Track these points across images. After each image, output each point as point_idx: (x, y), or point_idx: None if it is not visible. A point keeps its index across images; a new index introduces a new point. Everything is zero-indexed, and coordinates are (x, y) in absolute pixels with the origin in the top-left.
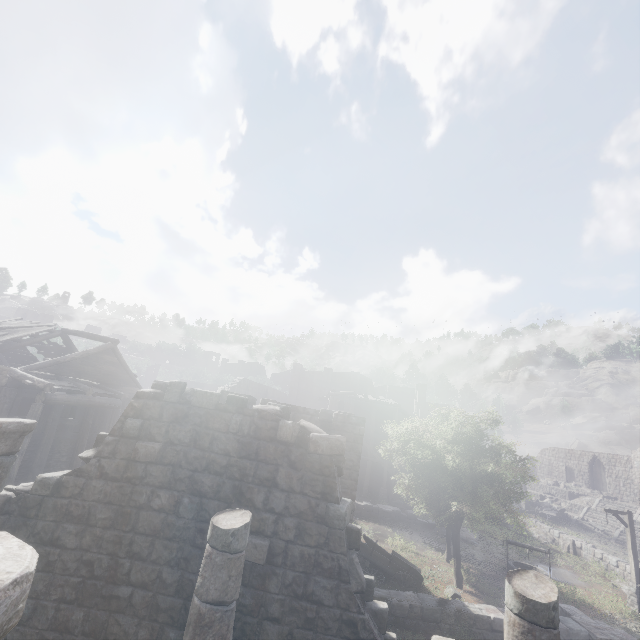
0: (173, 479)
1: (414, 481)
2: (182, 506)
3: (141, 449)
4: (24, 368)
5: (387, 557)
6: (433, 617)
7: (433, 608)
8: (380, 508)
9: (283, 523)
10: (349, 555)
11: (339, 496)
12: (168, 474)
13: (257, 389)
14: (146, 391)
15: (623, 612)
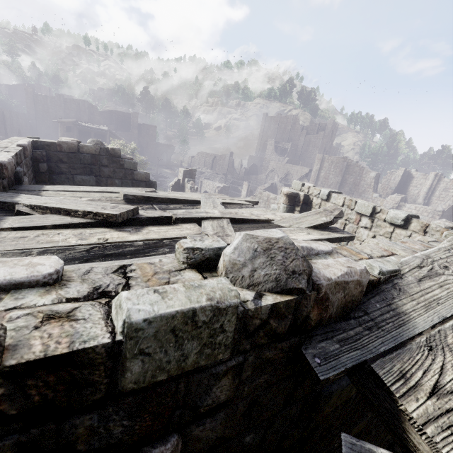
0: None
1: None
2: None
3: None
4: None
5: None
6: None
7: None
8: None
9: None
10: None
11: None
12: None
13: None
14: None
15: None
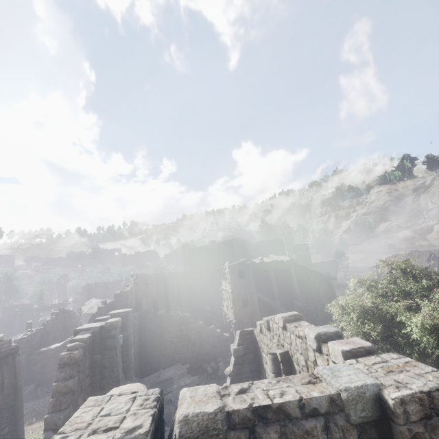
0: None
1: None
2: None
3: None
4: None
5: None
6: None
7: None
8: None
9: None
10: None
11: None
12: None
13: (156, 279)
14: None
15: None
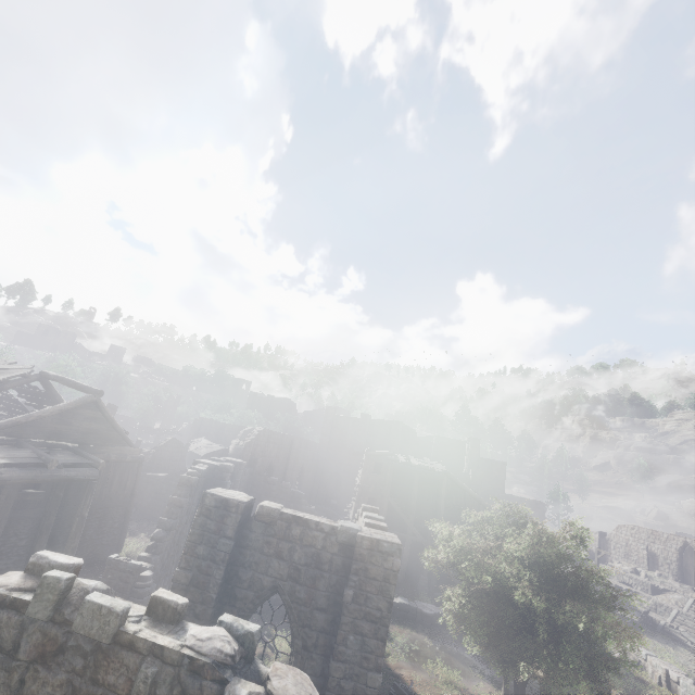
0: None
1: (465, 607)
2: None
3: None
4: None
5: None
6: None
7: None
8: (419, 609)
9: None
10: None
11: None
12: None
13: (280, 440)
14: (5, 586)
15: None
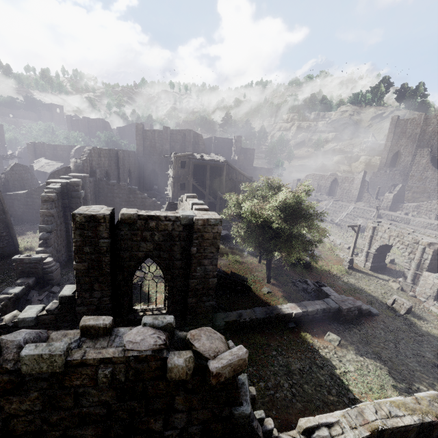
0: None
1: (247, 234)
2: None
3: None
4: None
5: (229, 280)
6: (263, 321)
7: (263, 317)
8: None
9: (188, 432)
10: (249, 423)
11: (240, 392)
12: None
13: (108, 154)
14: None
15: (342, 271)
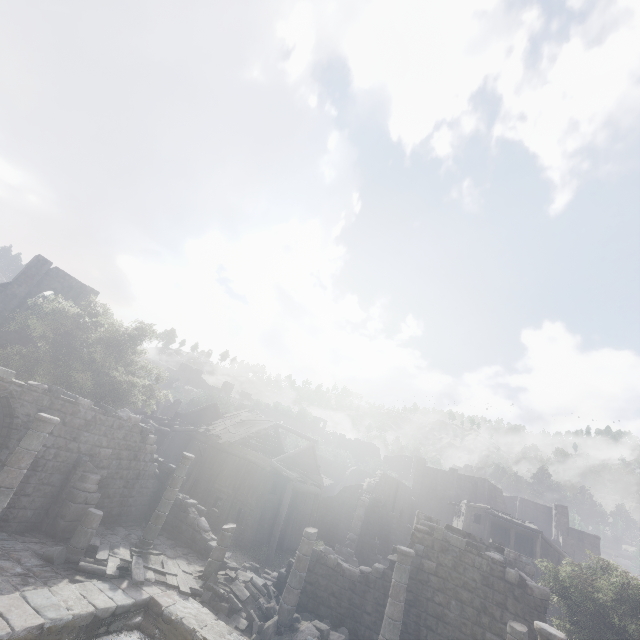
0: (444, 587)
1: (574, 627)
2: (451, 605)
3: (425, 564)
4: (276, 460)
5: None
6: None
7: None
8: None
9: None
10: None
11: None
12: (441, 583)
13: (391, 483)
14: (421, 528)
15: None
